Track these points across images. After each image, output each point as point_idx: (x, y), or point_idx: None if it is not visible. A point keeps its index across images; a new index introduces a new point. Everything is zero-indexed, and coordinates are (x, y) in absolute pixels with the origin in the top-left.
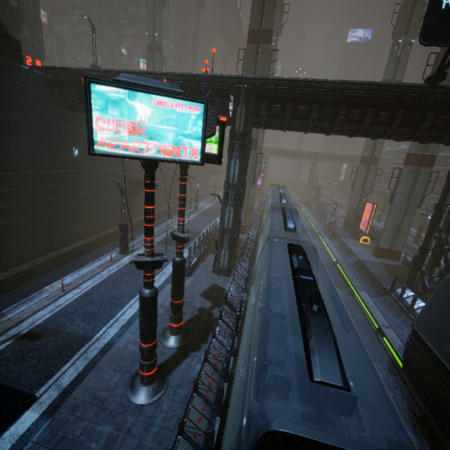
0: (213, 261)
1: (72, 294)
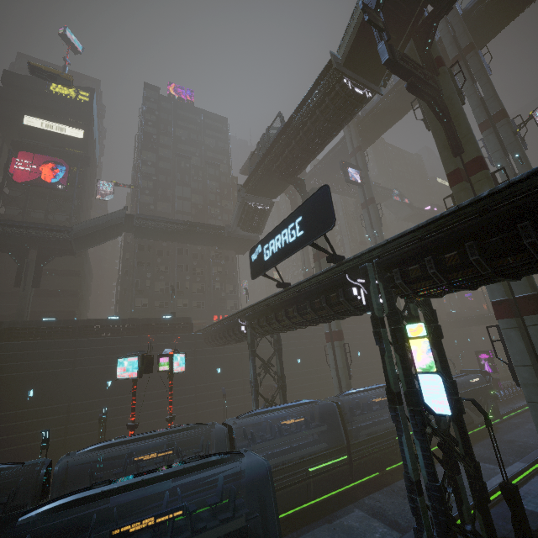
0: None
1: None
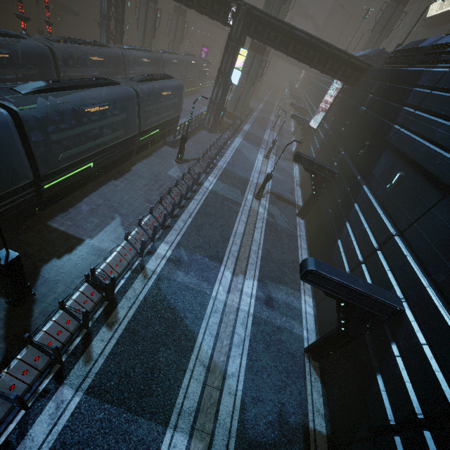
0: None
1: None
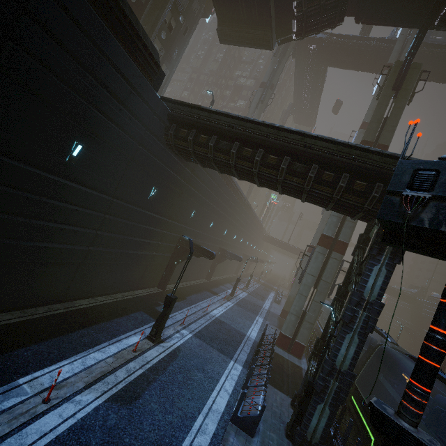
0: (277, 404)
1: (58, 416)
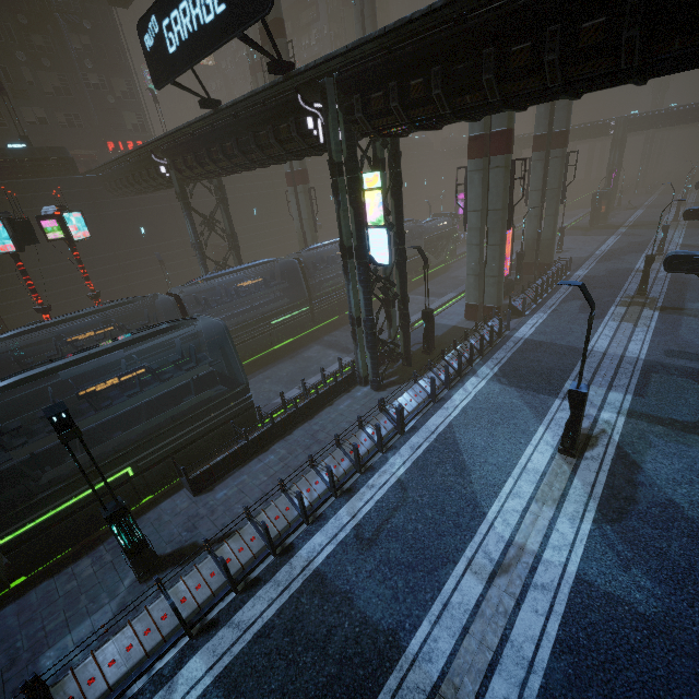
0: None
1: None
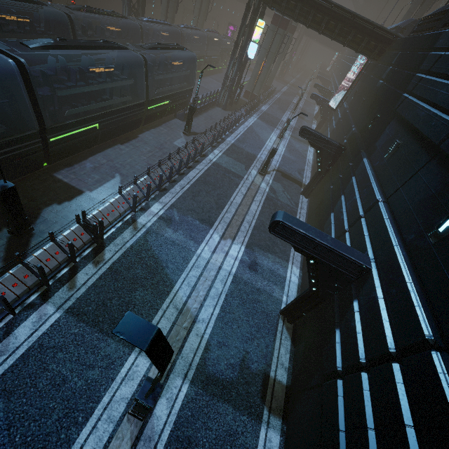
0: None
1: None
